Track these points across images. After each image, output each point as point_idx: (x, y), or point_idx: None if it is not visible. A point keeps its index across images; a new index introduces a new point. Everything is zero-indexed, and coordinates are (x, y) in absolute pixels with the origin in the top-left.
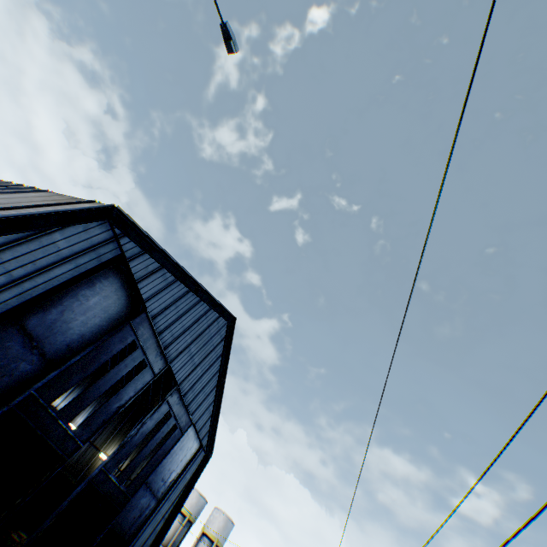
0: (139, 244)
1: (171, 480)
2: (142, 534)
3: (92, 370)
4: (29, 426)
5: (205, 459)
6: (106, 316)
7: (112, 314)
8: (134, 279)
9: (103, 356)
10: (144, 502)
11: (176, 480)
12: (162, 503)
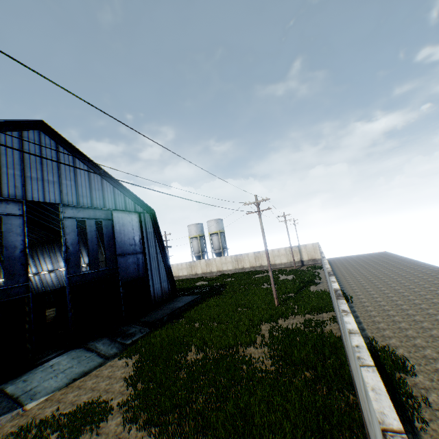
0: None
1: (139, 241)
2: (152, 268)
3: None
4: None
5: (153, 216)
6: None
7: None
8: None
9: None
10: (133, 260)
11: (142, 238)
12: (148, 251)
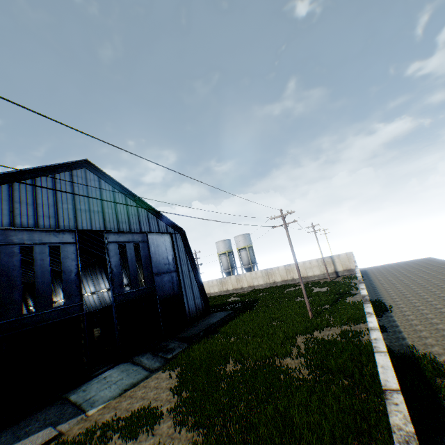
0: None
1: (172, 260)
2: (185, 285)
3: (21, 283)
4: (29, 330)
5: (183, 235)
6: None
7: None
8: None
9: (15, 273)
10: (168, 279)
11: (175, 257)
12: (181, 269)
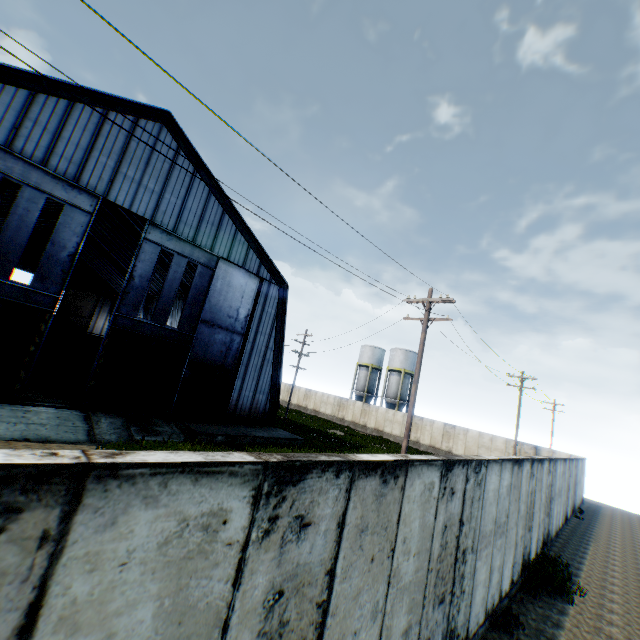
0: None
1: (245, 317)
2: (250, 364)
3: None
4: None
5: (283, 292)
6: None
7: None
8: None
9: None
10: (224, 339)
11: (252, 315)
12: (254, 338)
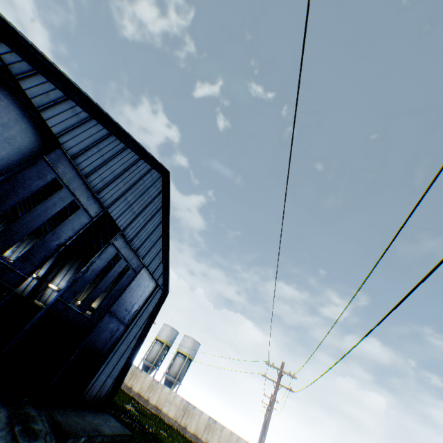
0: (26, 59)
1: (135, 311)
2: (118, 350)
3: (12, 204)
4: None
5: (163, 296)
6: (14, 150)
7: (21, 148)
8: (33, 104)
9: (22, 191)
10: (113, 327)
11: (139, 311)
12: (131, 328)
